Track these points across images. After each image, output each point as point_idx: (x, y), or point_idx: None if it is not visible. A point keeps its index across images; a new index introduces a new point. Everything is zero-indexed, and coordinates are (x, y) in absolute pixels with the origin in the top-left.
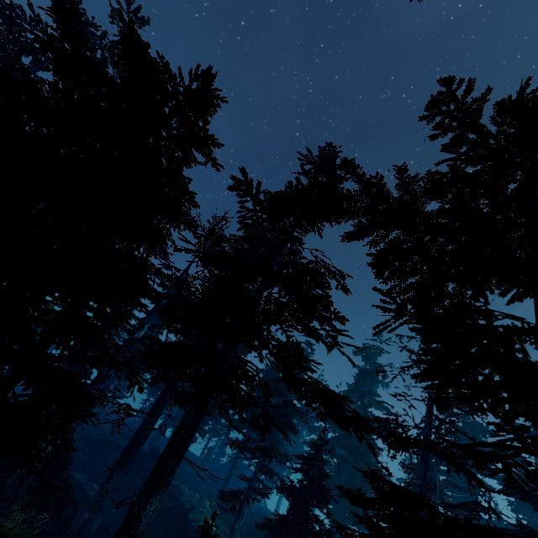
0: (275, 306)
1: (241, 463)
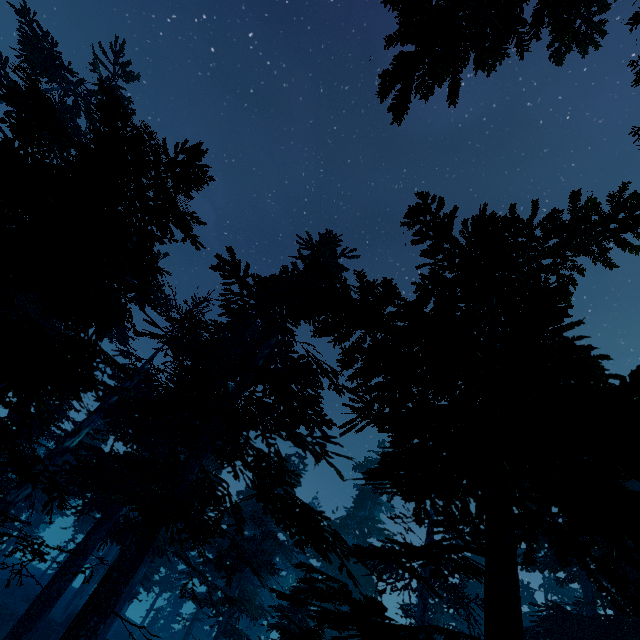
0: (256, 407)
1: (201, 629)
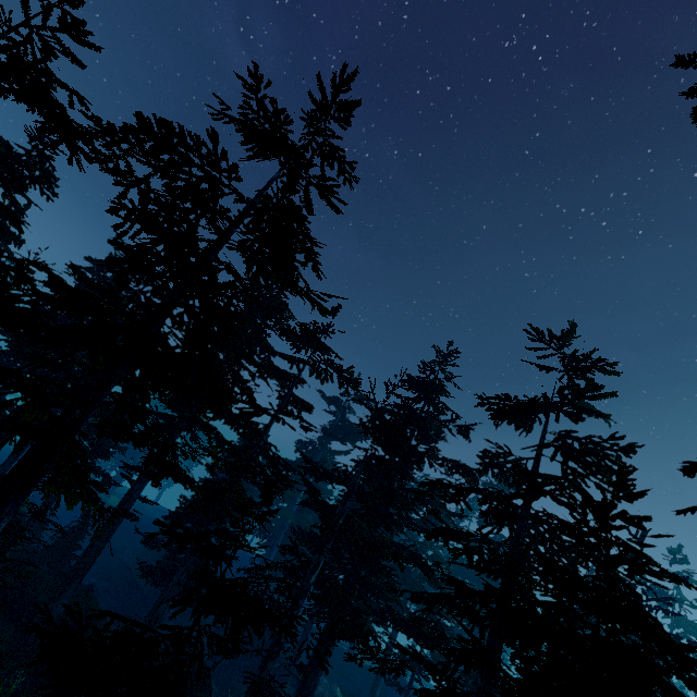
0: None
1: None
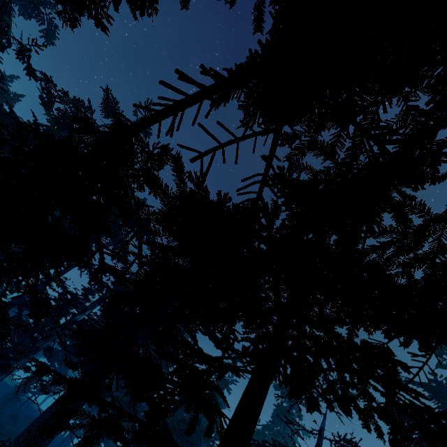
0: None
1: None
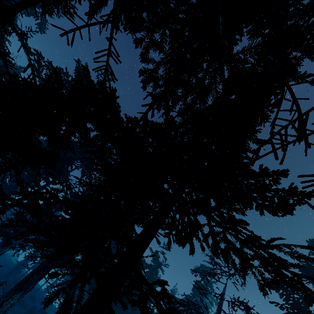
0: None
1: None
